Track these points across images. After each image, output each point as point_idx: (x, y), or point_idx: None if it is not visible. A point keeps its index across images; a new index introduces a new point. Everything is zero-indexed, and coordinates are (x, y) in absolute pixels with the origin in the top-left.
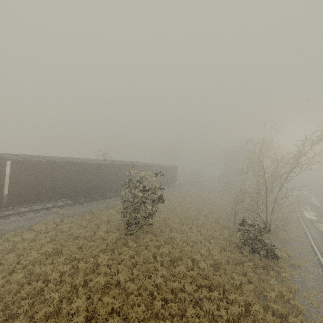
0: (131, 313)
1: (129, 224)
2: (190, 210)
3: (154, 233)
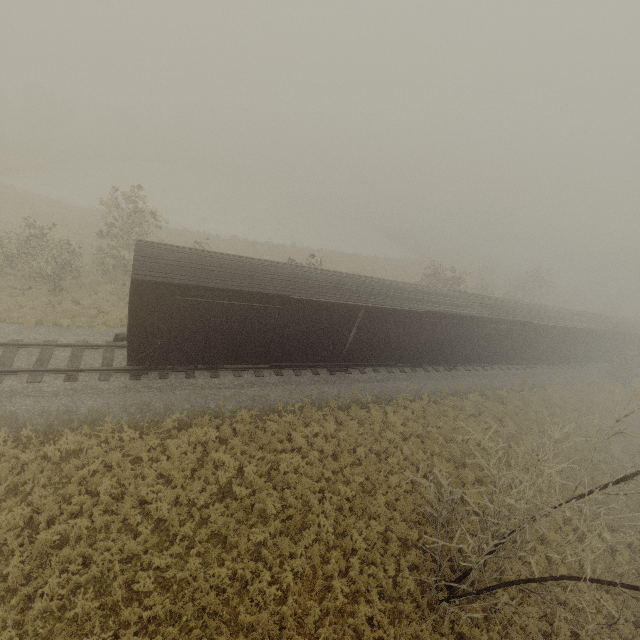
0: None
1: None
2: None
3: None
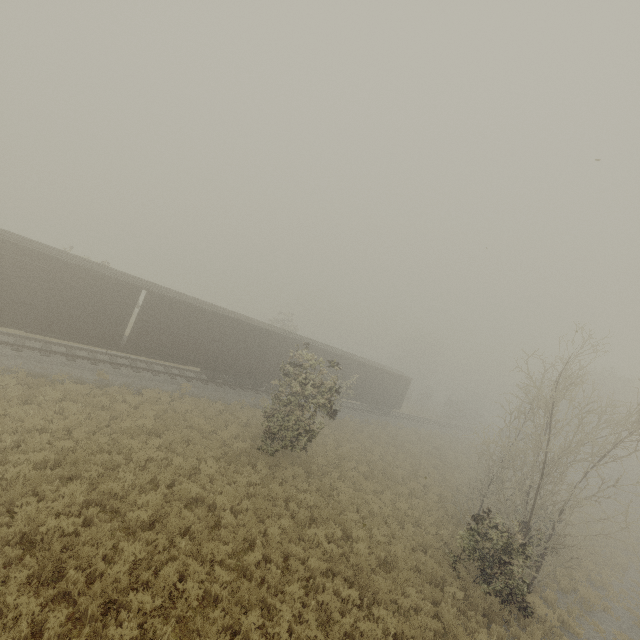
0: (208, 542)
1: (270, 435)
2: (400, 464)
3: (307, 470)
